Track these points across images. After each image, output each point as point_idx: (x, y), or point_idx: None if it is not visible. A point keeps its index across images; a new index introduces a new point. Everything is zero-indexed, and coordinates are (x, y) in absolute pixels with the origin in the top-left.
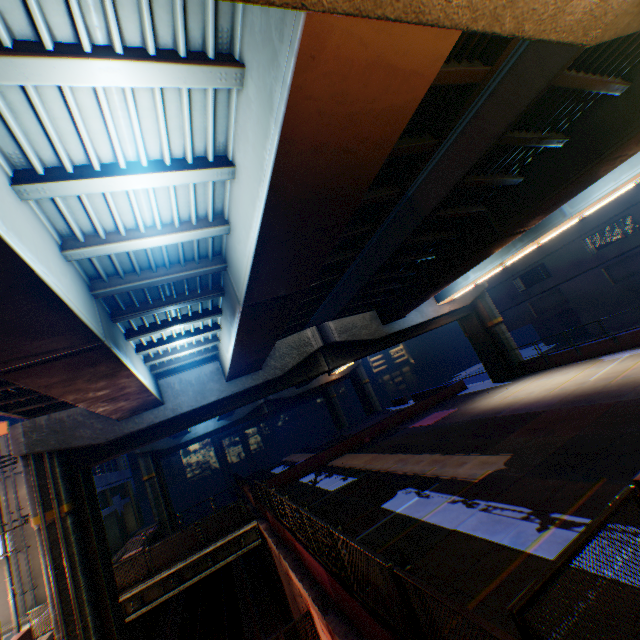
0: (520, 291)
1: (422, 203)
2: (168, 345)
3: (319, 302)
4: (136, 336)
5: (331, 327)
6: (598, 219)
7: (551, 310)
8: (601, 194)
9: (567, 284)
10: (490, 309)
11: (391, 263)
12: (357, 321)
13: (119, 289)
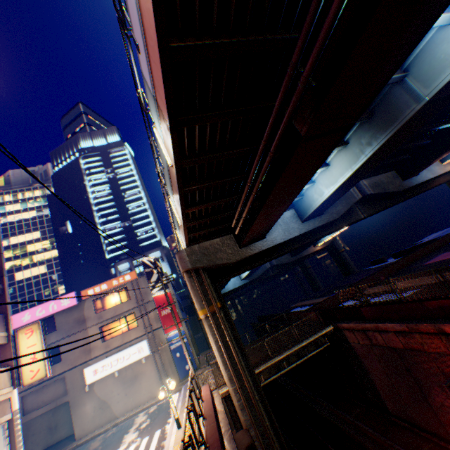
0: None
1: None
2: None
3: None
4: None
5: (364, 184)
6: None
7: None
8: None
9: None
10: None
11: (449, 108)
12: (382, 179)
13: None
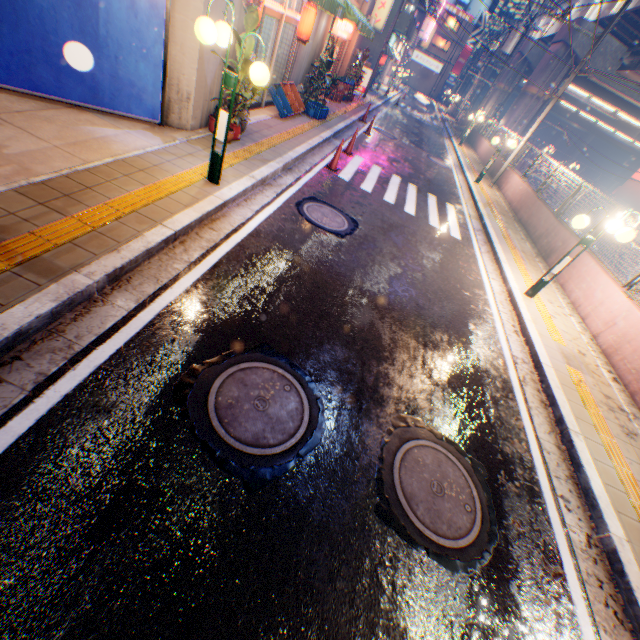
0: None
1: None
2: None
3: None
4: None
5: None
6: None
7: None
8: None
9: None
10: None
11: None
12: None
13: None
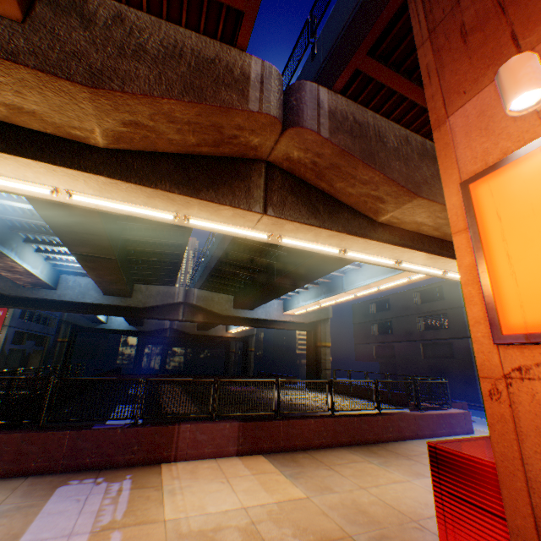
0: (373, 334)
1: (226, 241)
2: (57, 255)
3: (176, 272)
4: (31, 242)
5: (195, 293)
6: (430, 307)
7: (384, 358)
8: (358, 285)
9: (399, 344)
10: (325, 334)
11: (222, 268)
12: (216, 297)
13: (8, 217)
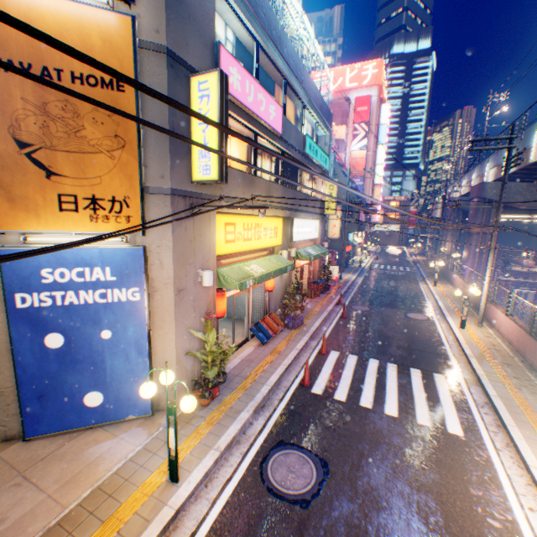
0: None
1: None
2: None
3: None
4: None
5: None
6: None
7: None
8: None
9: None
10: None
11: None
12: None
13: None
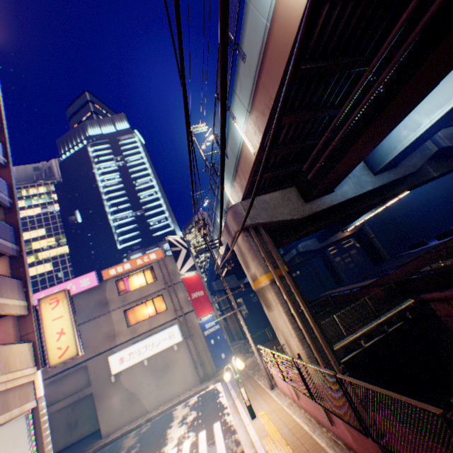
0: None
1: None
2: None
3: None
4: None
5: (438, 136)
6: None
7: None
8: None
9: None
10: None
11: None
12: None
13: None
